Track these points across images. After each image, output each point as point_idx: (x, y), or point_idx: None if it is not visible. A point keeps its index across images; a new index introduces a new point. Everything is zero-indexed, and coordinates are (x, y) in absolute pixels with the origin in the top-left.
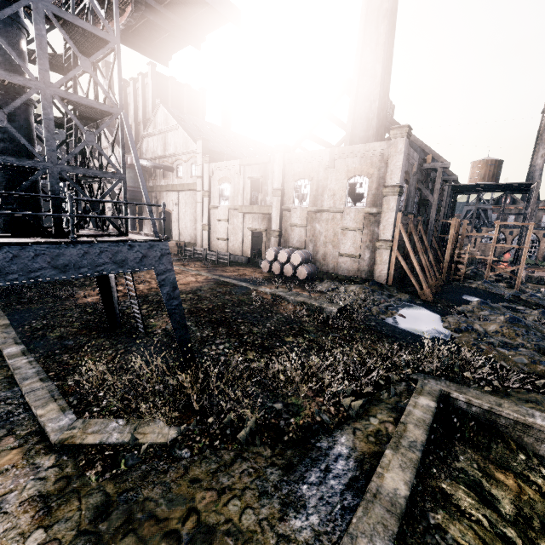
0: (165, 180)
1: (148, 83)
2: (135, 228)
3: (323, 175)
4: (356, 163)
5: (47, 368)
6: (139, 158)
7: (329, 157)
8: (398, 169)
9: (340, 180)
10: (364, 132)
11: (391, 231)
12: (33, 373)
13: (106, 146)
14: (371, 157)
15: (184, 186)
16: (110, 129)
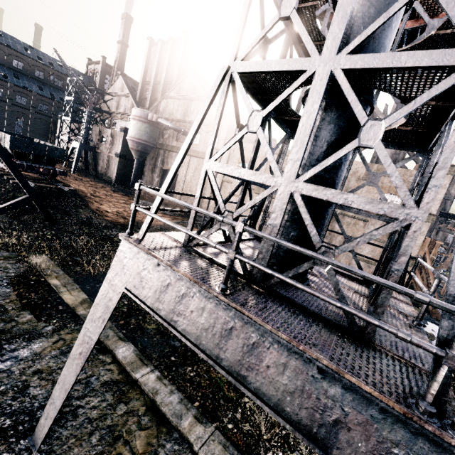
0: (178, 142)
1: (177, 49)
2: (137, 178)
3: (354, 184)
4: (392, 183)
5: (184, 392)
6: (160, 117)
7: (365, 170)
8: (437, 201)
9: (371, 192)
10: (392, 154)
11: (416, 251)
12: (179, 404)
13: (117, 94)
14: (409, 181)
15: (198, 154)
16: (125, 78)
